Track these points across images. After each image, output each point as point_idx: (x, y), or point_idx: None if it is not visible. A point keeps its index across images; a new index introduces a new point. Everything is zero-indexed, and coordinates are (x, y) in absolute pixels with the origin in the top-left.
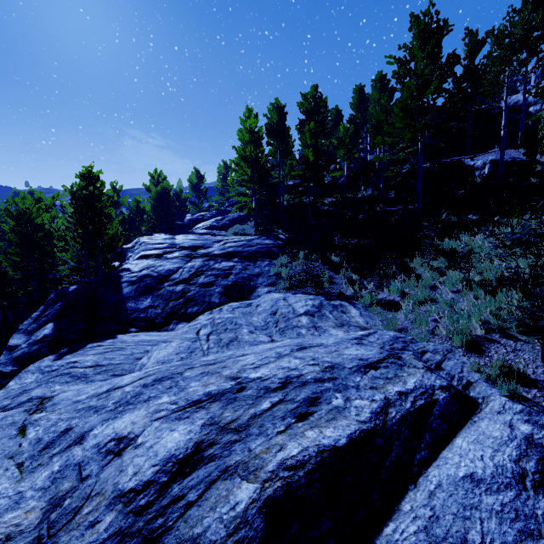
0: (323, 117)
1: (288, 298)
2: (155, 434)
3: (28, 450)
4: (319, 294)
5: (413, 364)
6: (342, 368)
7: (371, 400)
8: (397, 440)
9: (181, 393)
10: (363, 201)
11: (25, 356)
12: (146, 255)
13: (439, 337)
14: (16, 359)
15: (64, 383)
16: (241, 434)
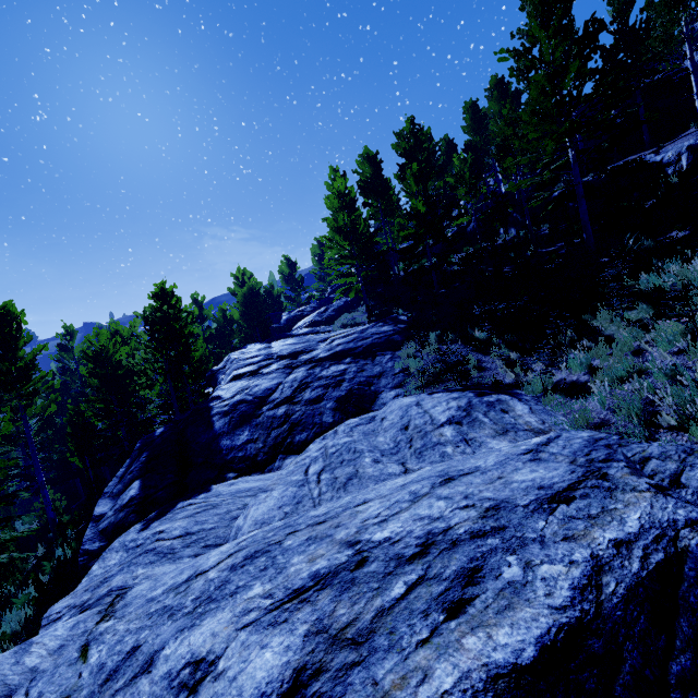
0: (428, 154)
1: (423, 402)
2: (241, 655)
3: (88, 684)
4: (465, 389)
5: (630, 484)
6: (513, 507)
7: (569, 563)
8: (628, 639)
9: (278, 576)
10: (505, 248)
11: (112, 527)
12: (239, 375)
13: (666, 431)
14: (103, 531)
15: (147, 565)
16: (362, 650)
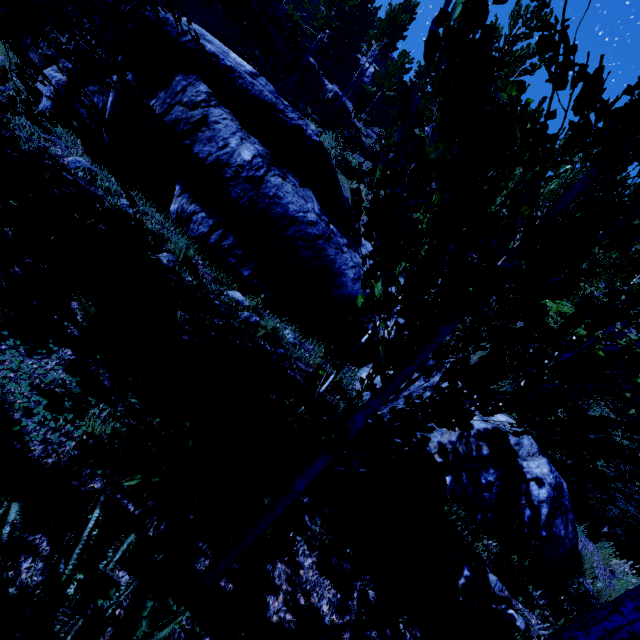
0: None
1: None
2: None
3: None
4: None
5: None
6: None
7: None
8: None
9: None
10: None
11: None
12: None
13: None
14: None
15: None
16: None
